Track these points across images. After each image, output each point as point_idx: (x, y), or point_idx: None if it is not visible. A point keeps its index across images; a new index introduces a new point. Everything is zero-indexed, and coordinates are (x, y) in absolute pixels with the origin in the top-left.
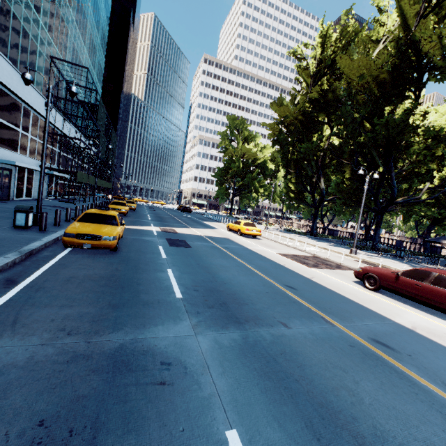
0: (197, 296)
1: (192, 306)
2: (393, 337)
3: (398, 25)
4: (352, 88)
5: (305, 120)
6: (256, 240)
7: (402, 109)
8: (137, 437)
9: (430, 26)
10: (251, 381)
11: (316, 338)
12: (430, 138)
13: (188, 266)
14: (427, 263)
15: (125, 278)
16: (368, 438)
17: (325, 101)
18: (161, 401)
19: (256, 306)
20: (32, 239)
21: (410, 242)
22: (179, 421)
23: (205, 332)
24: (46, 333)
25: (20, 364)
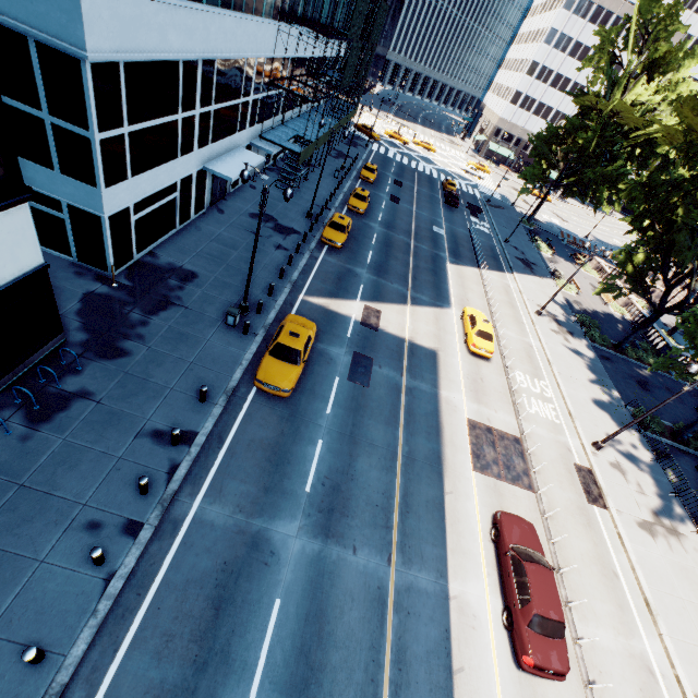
0: (319, 494)
1: (310, 505)
2: (420, 596)
3: None
4: None
5: None
6: (475, 366)
7: None
8: (250, 584)
9: None
10: (302, 582)
11: (363, 571)
12: None
13: (340, 437)
14: (693, 517)
15: (283, 450)
16: (325, 631)
17: None
18: (262, 573)
19: (353, 521)
20: (236, 360)
21: None
22: (264, 585)
23: (302, 536)
24: (232, 506)
25: (221, 526)
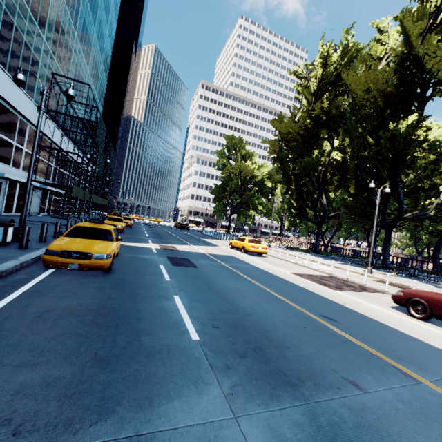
0: (219, 337)
1: (217, 355)
2: None
3: (401, 42)
4: (356, 103)
5: (306, 136)
6: (262, 258)
7: (405, 125)
8: None
9: (433, 42)
10: None
11: (412, 410)
12: (436, 152)
13: (198, 291)
14: None
15: (119, 310)
16: None
17: (327, 116)
18: None
19: (302, 350)
20: (6, 258)
21: (416, 260)
22: None
23: (248, 408)
24: None
25: None
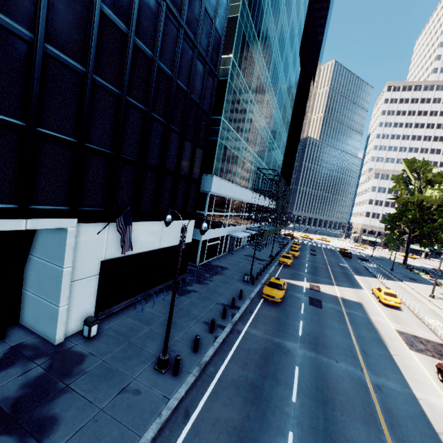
0: (307, 337)
1: (303, 340)
2: (392, 391)
3: None
4: None
5: None
6: (391, 311)
7: None
8: (279, 358)
9: None
10: (308, 364)
11: (345, 370)
12: None
13: (312, 321)
14: None
15: (282, 320)
16: (329, 386)
17: None
18: (285, 356)
19: (331, 351)
20: (251, 290)
21: None
22: (287, 360)
23: (303, 349)
24: (262, 332)
25: (259, 336)
